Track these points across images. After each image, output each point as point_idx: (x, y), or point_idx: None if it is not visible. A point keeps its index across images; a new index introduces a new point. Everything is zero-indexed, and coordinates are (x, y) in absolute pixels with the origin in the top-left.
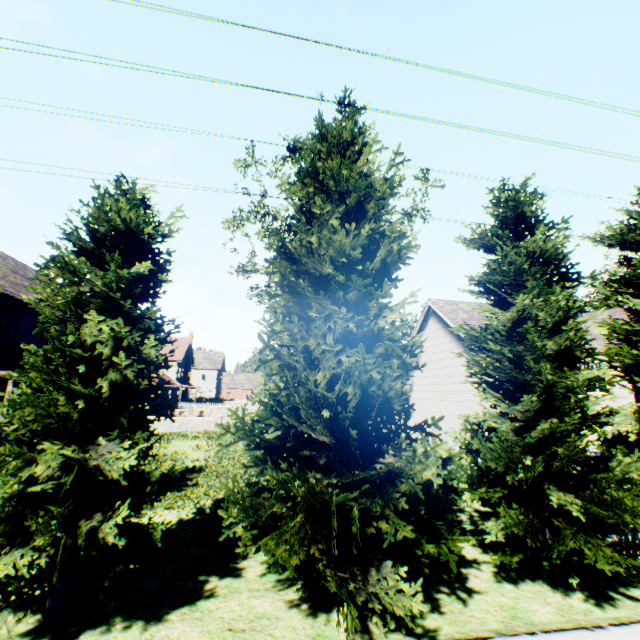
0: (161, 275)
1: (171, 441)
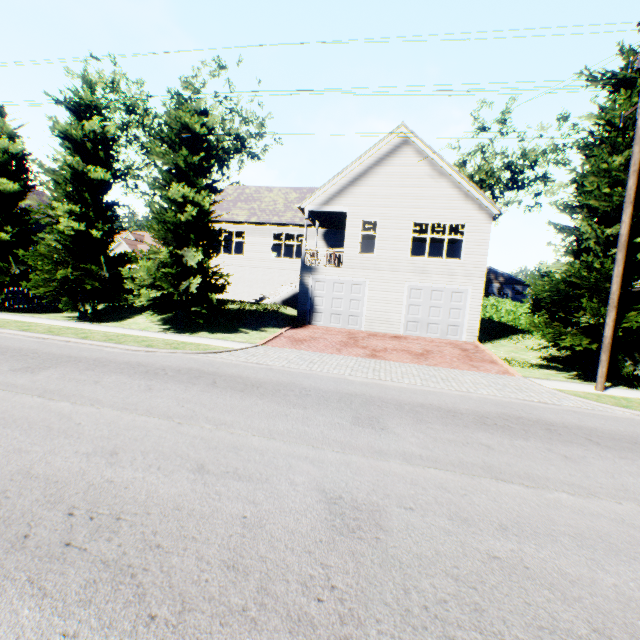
0: None
1: None
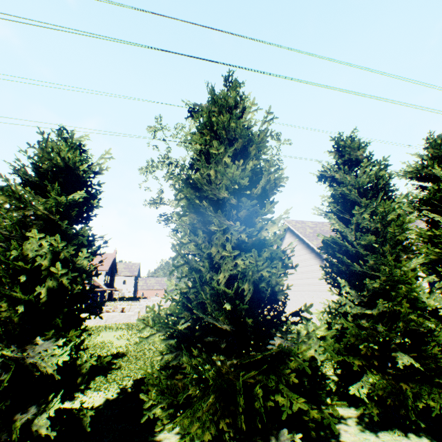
0: (93, 202)
1: (99, 333)
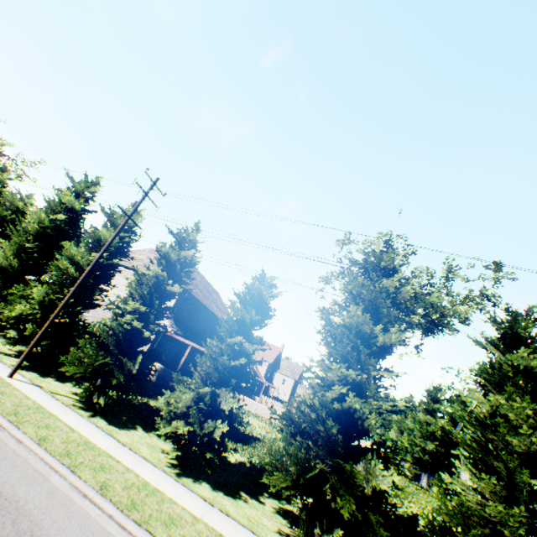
0: (268, 318)
1: (248, 415)
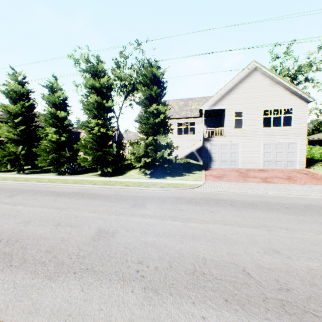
0: None
1: None
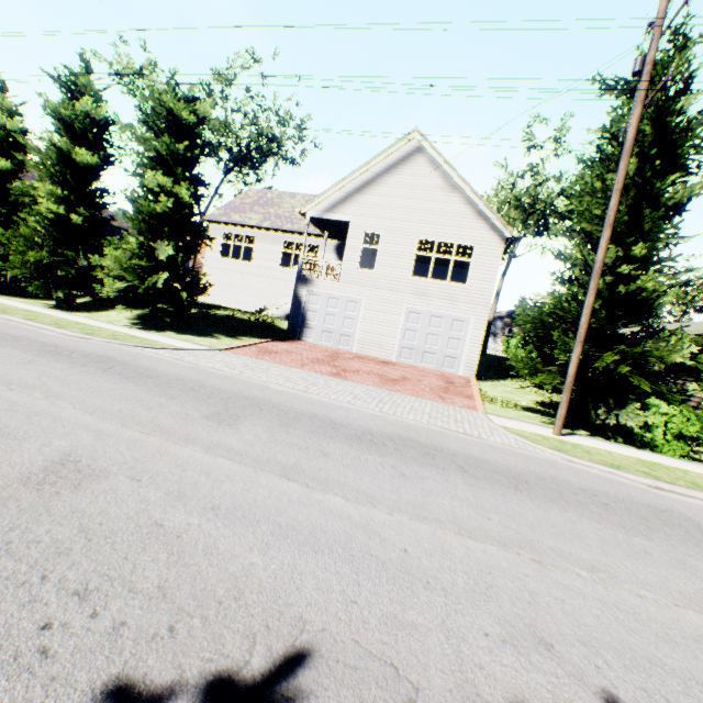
0: None
1: None
